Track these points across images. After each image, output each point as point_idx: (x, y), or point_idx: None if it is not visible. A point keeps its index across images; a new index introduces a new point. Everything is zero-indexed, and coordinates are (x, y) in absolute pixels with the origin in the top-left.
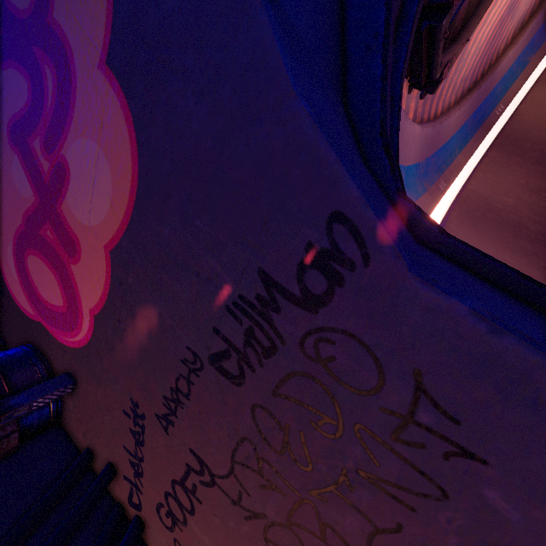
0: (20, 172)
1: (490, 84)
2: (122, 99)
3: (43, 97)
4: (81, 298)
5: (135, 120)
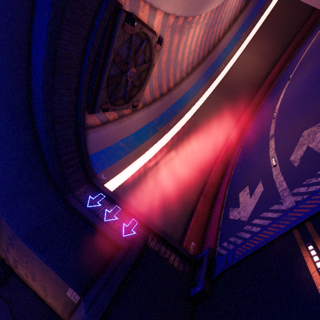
0: None
1: (214, 56)
2: None
3: None
4: None
5: None
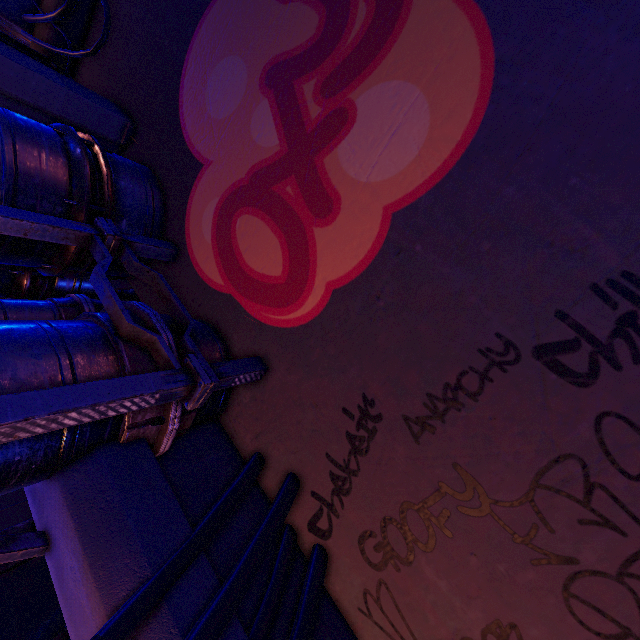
0: (266, 119)
1: None
2: (484, 35)
3: (340, 34)
4: (317, 267)
5: (499, 60)
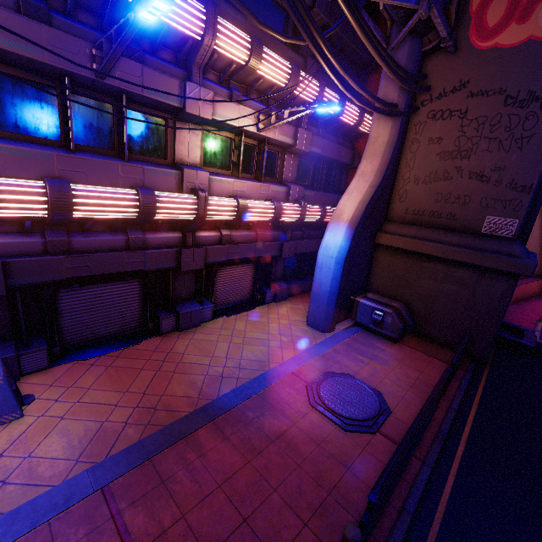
0: None
1: None
2: None
3: None
4: (500, 35)
5: None
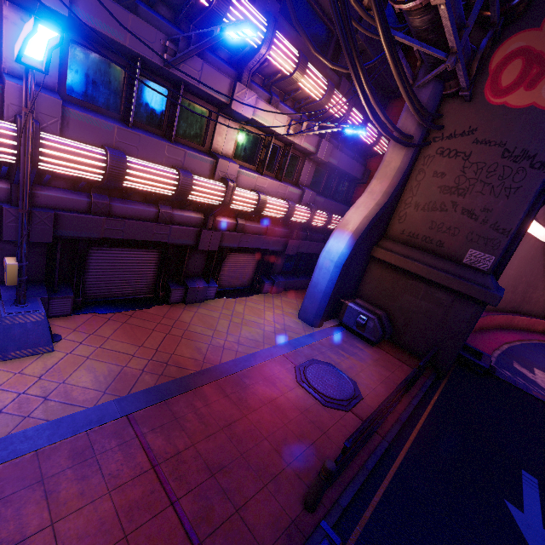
0: None
1: None
2: None
3: None
4: (509, 96)
5: None
